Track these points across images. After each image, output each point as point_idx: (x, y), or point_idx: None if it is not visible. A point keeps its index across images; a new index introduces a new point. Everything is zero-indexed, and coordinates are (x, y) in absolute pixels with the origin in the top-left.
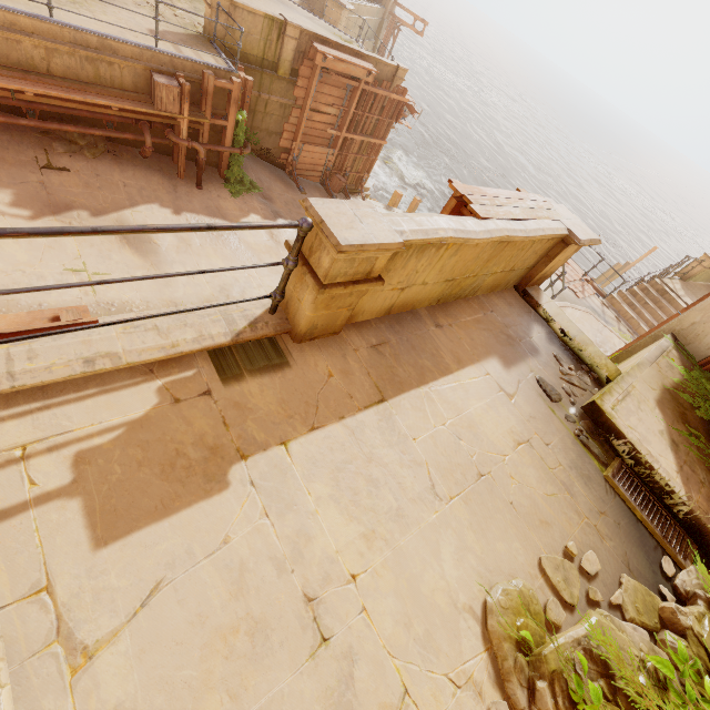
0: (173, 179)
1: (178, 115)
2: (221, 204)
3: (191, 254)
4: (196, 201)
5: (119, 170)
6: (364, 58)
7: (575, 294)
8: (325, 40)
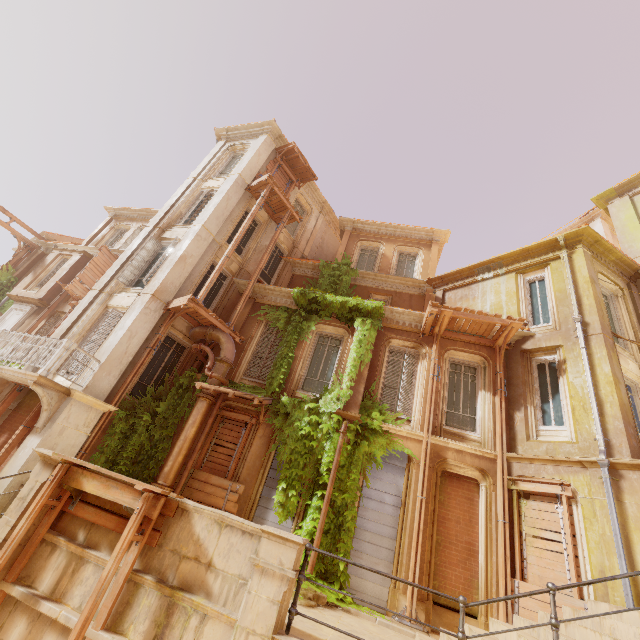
0: None
1: None
2: None
3: None
4: None
5: None
6: None
7: None
8: None
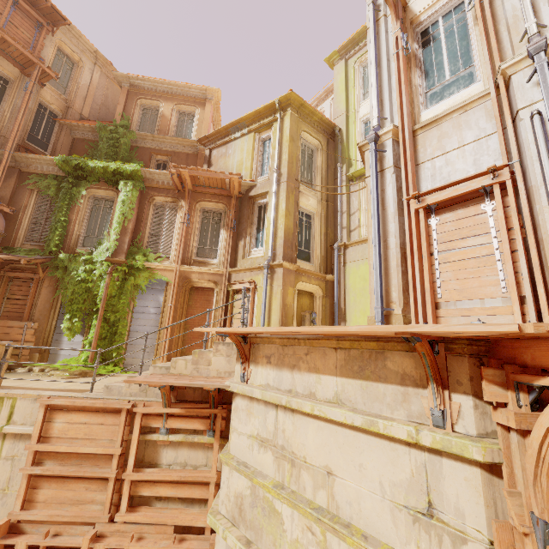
0: None
1: None
2: None
3: None
4: None
5: None
6: None
7: None
8: None
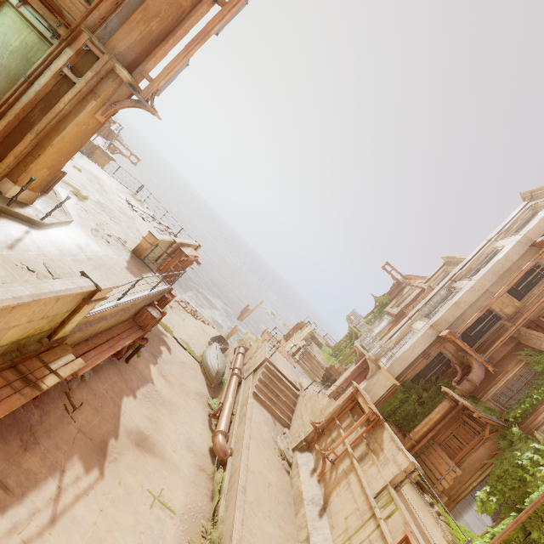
0: (116, 363)
1: (150, 328)
2: (140, 369)
3: (161, 429)
4: (132, 375)
5: (98, 379)
6: (190, 245)
7: (294, 366)
8: (182, 243)
